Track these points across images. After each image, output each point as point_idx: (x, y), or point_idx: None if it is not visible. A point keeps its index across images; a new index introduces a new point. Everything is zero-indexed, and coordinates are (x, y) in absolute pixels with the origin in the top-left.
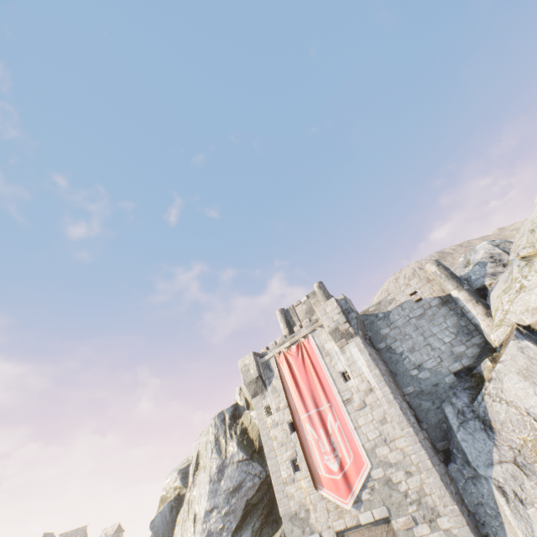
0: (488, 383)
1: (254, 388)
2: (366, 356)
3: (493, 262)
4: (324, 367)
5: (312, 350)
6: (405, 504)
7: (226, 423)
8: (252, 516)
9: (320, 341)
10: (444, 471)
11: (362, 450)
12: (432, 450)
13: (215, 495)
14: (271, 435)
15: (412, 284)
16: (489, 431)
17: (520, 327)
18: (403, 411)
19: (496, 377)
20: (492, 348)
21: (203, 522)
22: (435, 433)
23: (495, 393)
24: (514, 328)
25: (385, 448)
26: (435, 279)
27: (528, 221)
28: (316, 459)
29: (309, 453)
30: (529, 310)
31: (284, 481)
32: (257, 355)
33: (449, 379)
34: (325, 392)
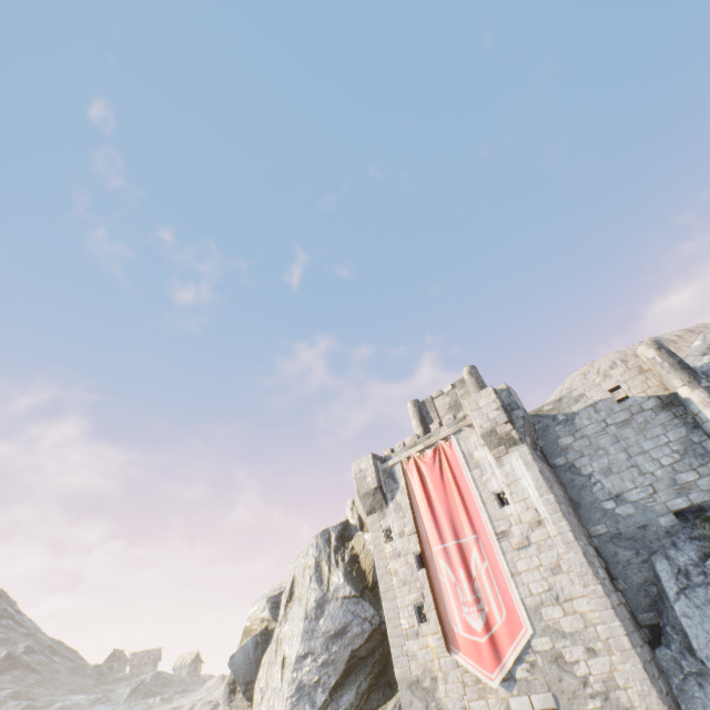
0: None
1: (371, 503)
2: (534, 473)
3: None
4: (470, 484)
5: (455, 458)
6: (583, 696)
7: (331, 545)
8: (358, 673)
9: (467, 447)
10: (649, 656)
11: (520, 606)
12: (631, 622)
13: (310, 637)
14: (390, 569)
15: (613, 376)
16: None
17: None
18: (588, 559)
19: None
20: None
21: (293, 669)
22: (636, 598)
23: None
24: None
25: (556, 609)
26: (653, 370)
27: None
28: (451, 610)
29: (441, 600)
30: None
31: (403, 633)
32: (377, 458)
33: (666, 521)
34: (469, 518)
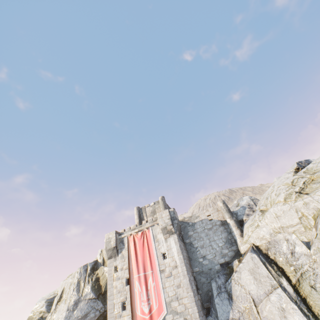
0: (235, 273)
1: (111, 253)
2: (177, 246)
3: (249, 208)
4: (154, 248)
5: (150, 237)
6: None
7: (87, 272)
8: None
9: (155, 232)
10: None
11: (164, 302)
12: (201, 307)
13: None
14: (114, 285)
15: (209, 210)
16: (230, 300)
17: (254, 246)
18: (190, 282)
19: (238, 271)
20: (240, 254)
21: None
22: (204, 297)
23: (237, 279)
24: (251, 246)
25: (176, 302)
26: (221, 210)
27: (267, 191)
28: (137, 304)
29: (133, 299)
30: (259, 238)
31: (114, 315)
32: (117, 233)
33: (217, 267)
34: (151, 263)
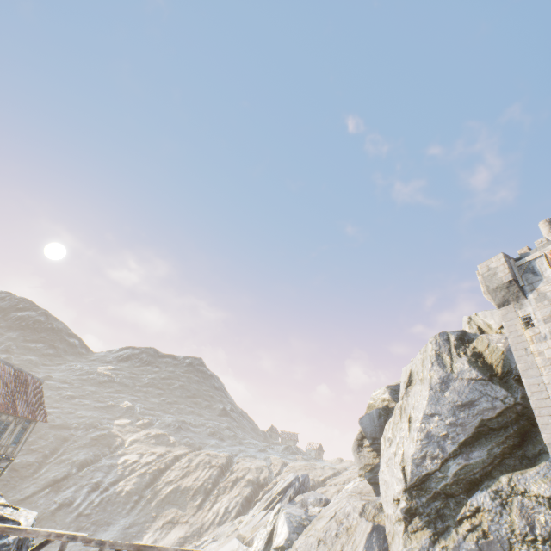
0: None
1: (502, 296)
2: None
3: None
4: None
5: None
6: None
7: (450, 343)
8: (489, 440)
9: None
10: None
11: None
12: None
13: (436, 403)
14: (531, 350)
15: None
16: None
17: None
18: None
19: None
20: None
21: (421, 422)
22: None
23: None
24: None
25: None
26: None
27: None
28: None
29: None
30: None
31: None
32: (508, 258)
33: None
34: None
